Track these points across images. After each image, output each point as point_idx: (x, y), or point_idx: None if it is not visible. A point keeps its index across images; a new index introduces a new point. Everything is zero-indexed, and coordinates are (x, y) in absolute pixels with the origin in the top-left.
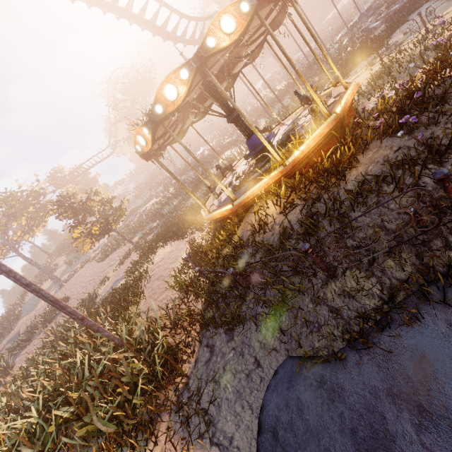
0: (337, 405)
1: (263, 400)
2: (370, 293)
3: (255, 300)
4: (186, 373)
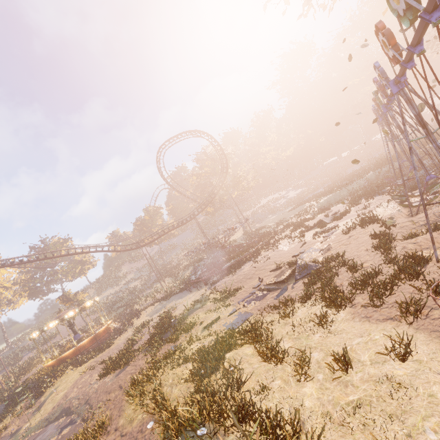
0: None
1: None
2: None
3: None
4: None
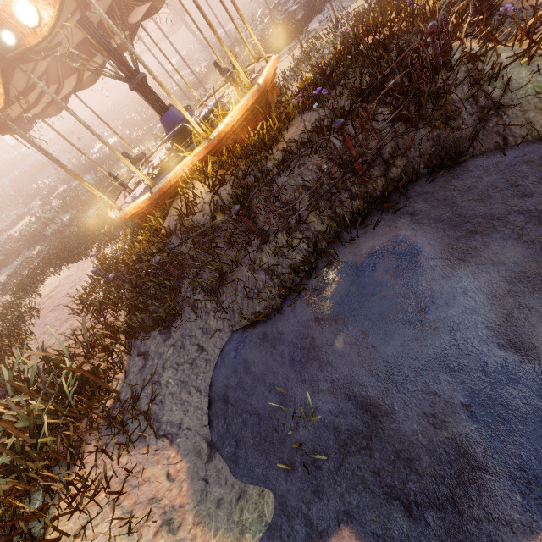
0: (278, 348)
1: (211, 379)
2: (299, 249)
3: (191, 289)
4: (114, 388)
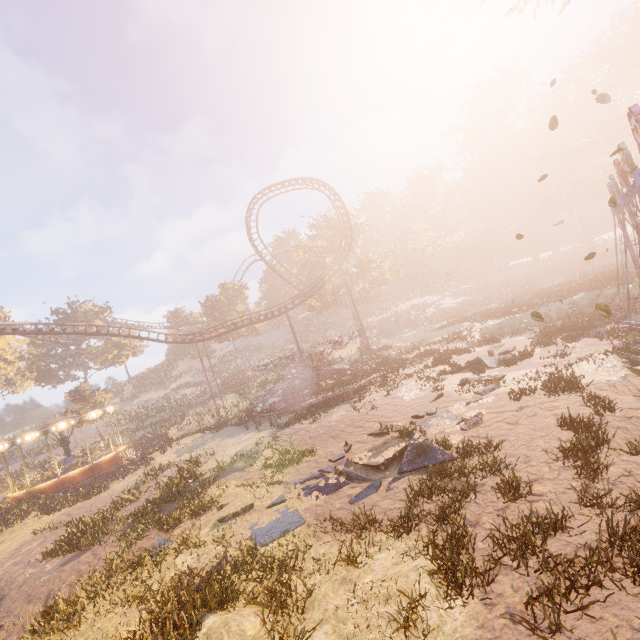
0: None
1: None
2: None
3: None
4: None
